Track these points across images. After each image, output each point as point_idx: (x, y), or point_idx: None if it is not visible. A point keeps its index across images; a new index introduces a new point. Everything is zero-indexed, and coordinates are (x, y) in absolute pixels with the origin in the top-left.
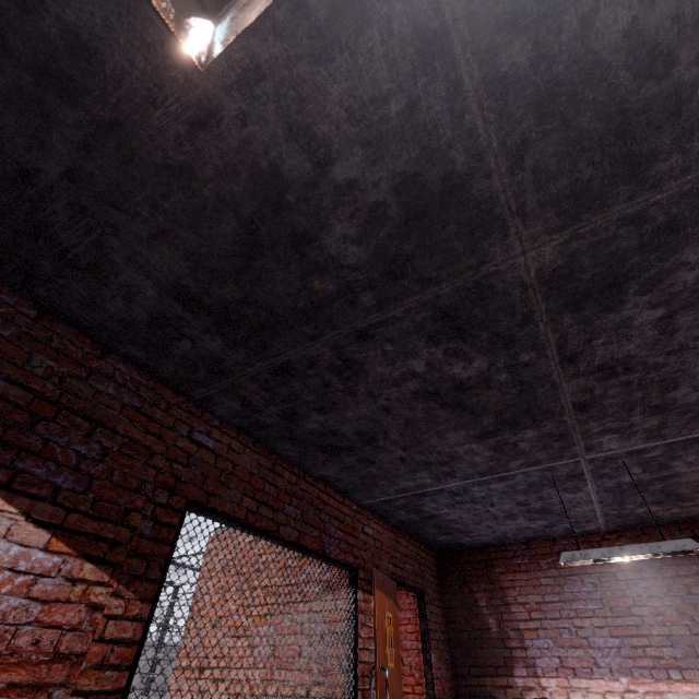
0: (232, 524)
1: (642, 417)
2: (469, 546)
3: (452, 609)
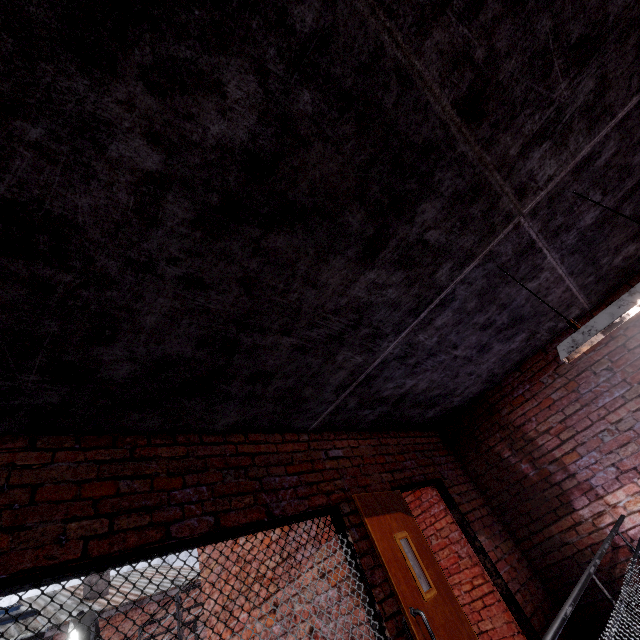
0: (53, 580)
1: (569, 82)
2: (464, 406)
3: (481, 477)
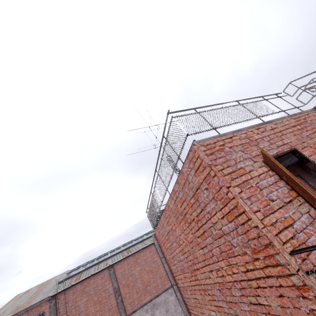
0: None
1: None
2: None
3: (309, 171)
